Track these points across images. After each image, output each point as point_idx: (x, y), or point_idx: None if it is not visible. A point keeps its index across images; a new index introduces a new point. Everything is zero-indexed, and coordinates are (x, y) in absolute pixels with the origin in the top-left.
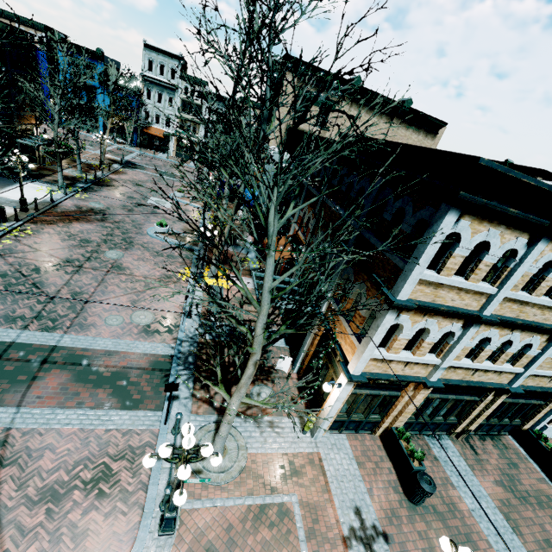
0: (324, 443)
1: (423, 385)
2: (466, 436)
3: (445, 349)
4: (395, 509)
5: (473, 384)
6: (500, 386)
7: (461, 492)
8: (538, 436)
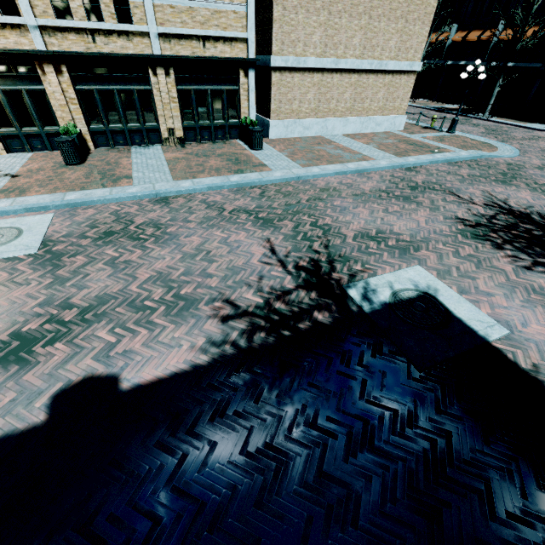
0: (2, 157)
1: (38, 59)
2: (184, 144)
3: (16, 0)
4: (45, 169)
5: (99, 52)
6: (138, 53)
7: (135, 159)
8: (241, 120)
